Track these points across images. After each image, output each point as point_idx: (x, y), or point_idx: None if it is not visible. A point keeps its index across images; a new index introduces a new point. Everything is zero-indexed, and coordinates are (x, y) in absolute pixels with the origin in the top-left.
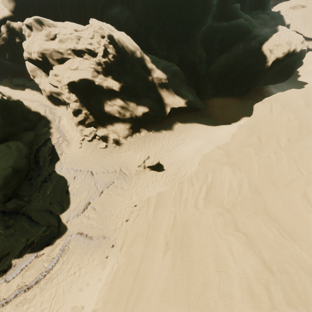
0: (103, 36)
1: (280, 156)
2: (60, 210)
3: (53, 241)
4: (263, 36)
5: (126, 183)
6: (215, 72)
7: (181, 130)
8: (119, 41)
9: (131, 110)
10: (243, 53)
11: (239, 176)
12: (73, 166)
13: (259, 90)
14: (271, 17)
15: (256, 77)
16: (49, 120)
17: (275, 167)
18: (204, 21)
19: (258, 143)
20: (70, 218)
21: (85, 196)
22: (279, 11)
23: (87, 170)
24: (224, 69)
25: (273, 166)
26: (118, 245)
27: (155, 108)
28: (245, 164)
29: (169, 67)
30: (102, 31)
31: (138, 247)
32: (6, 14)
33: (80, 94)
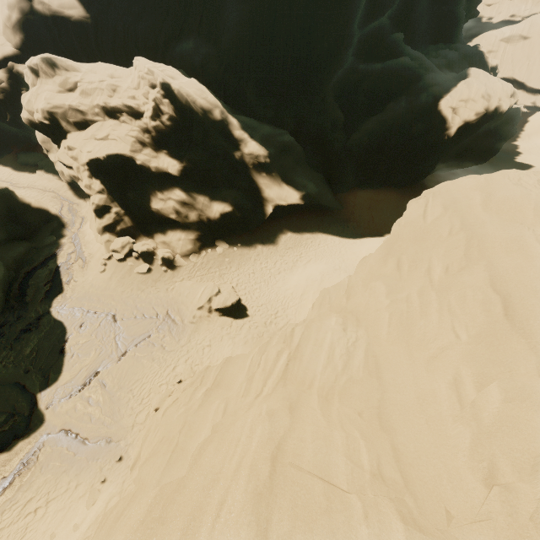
0: (153, 85)
1: (427, 300)
2: (40, 384)
3: (13, 443)
4: (441, 86)
5: (172, 338)
6: (359, 146)
7: (292, 245)
8: (181, 93)
9: (200, 208)
10: (405, 113)
11: (351, 336)
12: (84, 305)
13: (439, 178)
14: (462, 55)
15: (429, 154)
16: (64, 222)
17: (416, 321)
18: (338, 61)
19: (396, 273)
20: (55, 400)
21: (92, 360)
22: (477, 45)
23: (107, 313)
24: (373, 141)
25: (413, 320)
26: (131, 458)
27: (245, 206)
28: (369, 313)
29: (276, 136)
30: (151, 77)
31: (155, 467)
32: (8, 52)
33: (110, 181)
